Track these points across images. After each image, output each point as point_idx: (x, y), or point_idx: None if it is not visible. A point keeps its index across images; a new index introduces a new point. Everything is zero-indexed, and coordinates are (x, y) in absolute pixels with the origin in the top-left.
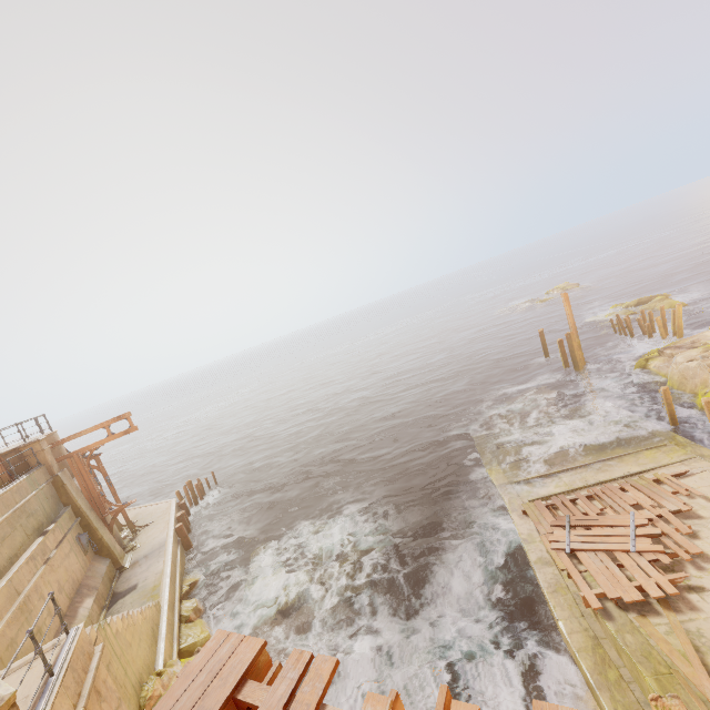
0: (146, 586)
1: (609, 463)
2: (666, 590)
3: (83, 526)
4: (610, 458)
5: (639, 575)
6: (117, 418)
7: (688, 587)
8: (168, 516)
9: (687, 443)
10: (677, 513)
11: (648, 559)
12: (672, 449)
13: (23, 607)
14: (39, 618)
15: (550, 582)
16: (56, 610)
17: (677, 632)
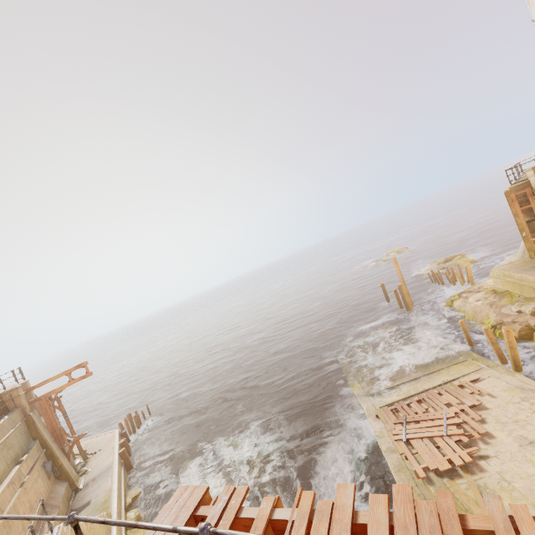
0: (98, 501)
1: (431, 375)
2: (465, 460)
3: (47, 455)
4: (432, 372)
5: (449, 451)
6: (76, 367)
7: (479, 456)
8: (112, 443)
9: (479, 358)
10: (473, 407)
11: (454, 440)
12: (470, 363)
13: (5, 523)
14: (16, 532)
15: (395, 464)
16: (44, 513)
17: (472, 487)
